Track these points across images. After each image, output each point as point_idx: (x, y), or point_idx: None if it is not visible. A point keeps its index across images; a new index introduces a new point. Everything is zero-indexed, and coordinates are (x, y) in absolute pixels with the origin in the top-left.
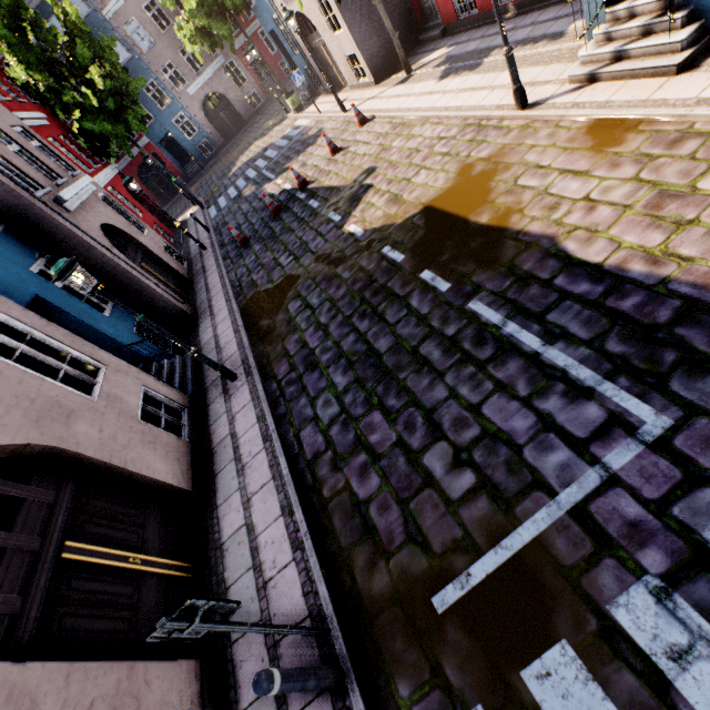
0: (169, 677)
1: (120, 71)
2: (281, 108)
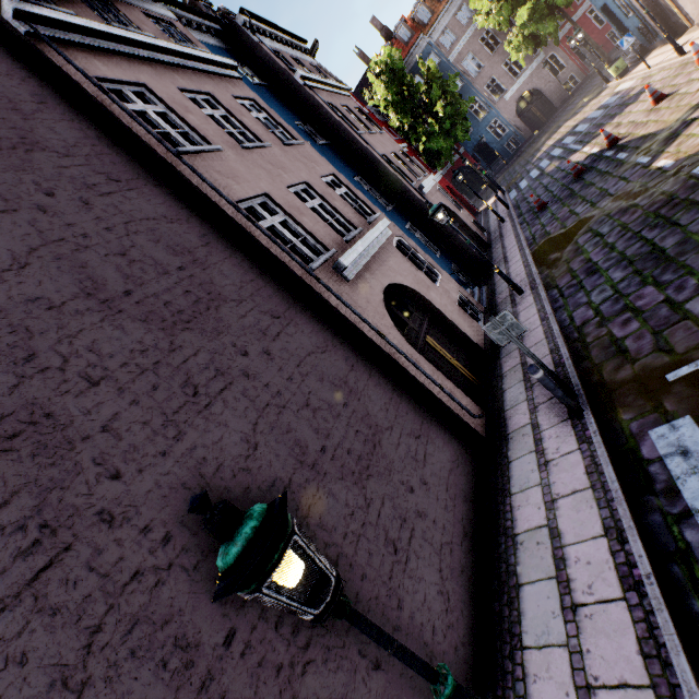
0: (470, 404)
1: (456, 98)
2: (600, 81)
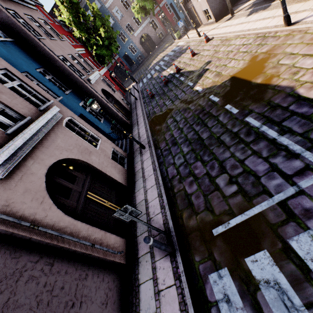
0: (116, 240)
1: (110, 29)
2: (172, 38)
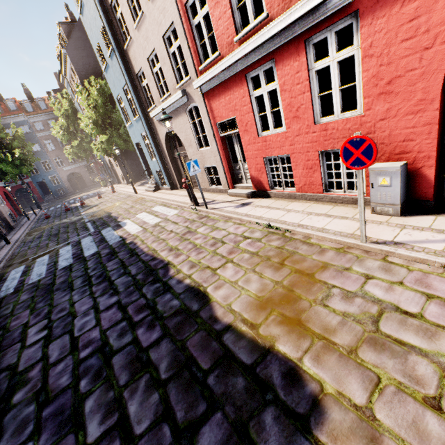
0: None
1: (30, 153)
2: None
